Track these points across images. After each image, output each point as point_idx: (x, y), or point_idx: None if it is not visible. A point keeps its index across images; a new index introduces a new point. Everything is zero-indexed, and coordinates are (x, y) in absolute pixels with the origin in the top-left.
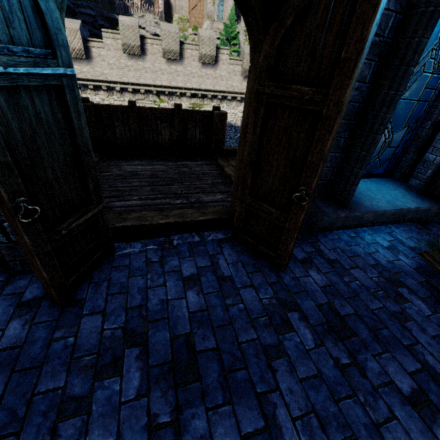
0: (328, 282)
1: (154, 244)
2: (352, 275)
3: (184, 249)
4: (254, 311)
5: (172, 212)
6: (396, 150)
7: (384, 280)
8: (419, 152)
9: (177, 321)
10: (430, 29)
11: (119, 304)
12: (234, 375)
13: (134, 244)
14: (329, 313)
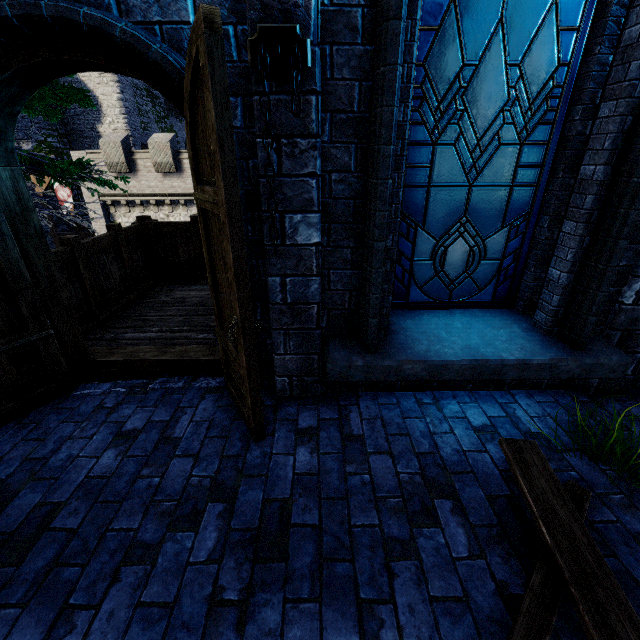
0: (315, 468)
1: (125, 386)
2: (367, 463)
3: (154, 396)
4: (166, 491)
5: (174, 349)
6: (503, 264)
7: (421, 480)
8: (547, 267)
9: (63, 484)
10: (388, 94)
11: (24, 452)
12: (63, 570)
13: (103, 384)
14: (274, 515)
